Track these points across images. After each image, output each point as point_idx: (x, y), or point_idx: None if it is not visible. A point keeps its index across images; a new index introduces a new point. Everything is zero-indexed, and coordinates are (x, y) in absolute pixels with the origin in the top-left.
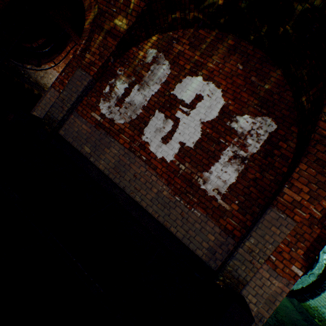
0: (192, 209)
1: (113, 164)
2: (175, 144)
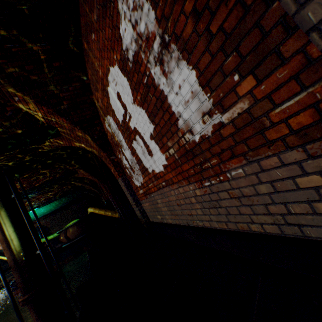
0: (227, 175)
1: (168, 211)
2: (152, 144)
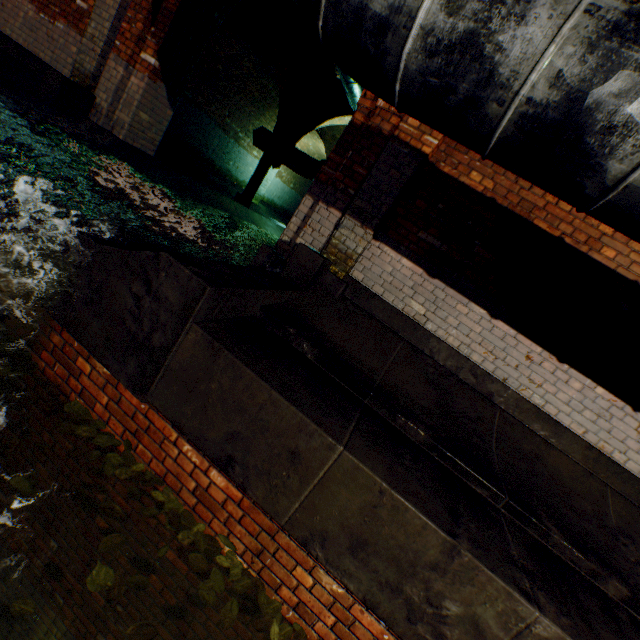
0: (57, 23)
1: None
2: None
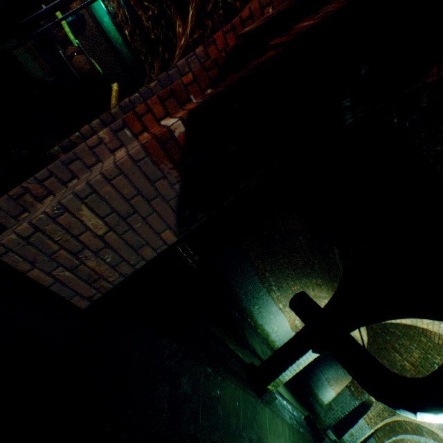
0: None
1: None
2: None
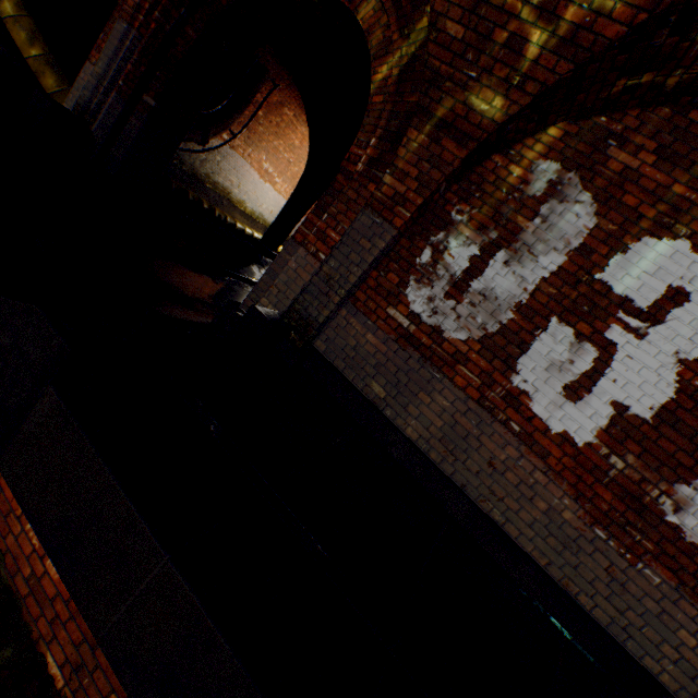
0: (639, 564)
1: (439, 430)
2: (601, 405)
